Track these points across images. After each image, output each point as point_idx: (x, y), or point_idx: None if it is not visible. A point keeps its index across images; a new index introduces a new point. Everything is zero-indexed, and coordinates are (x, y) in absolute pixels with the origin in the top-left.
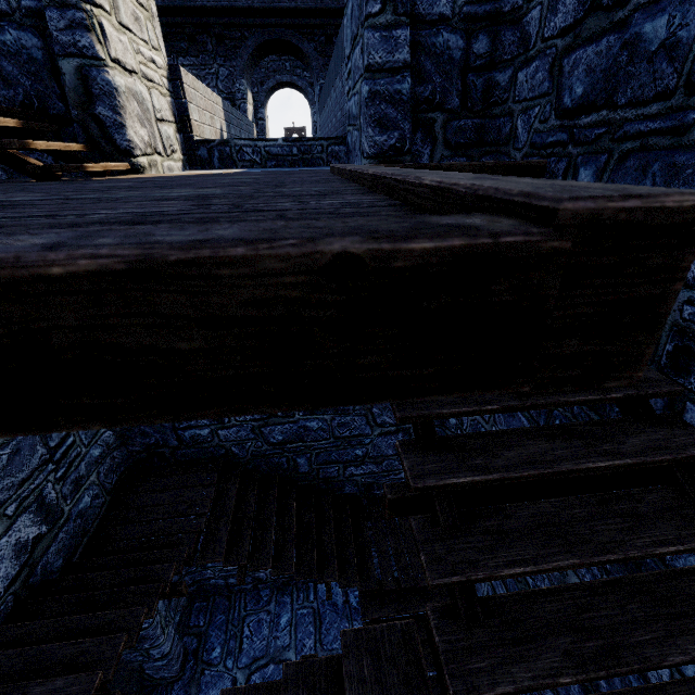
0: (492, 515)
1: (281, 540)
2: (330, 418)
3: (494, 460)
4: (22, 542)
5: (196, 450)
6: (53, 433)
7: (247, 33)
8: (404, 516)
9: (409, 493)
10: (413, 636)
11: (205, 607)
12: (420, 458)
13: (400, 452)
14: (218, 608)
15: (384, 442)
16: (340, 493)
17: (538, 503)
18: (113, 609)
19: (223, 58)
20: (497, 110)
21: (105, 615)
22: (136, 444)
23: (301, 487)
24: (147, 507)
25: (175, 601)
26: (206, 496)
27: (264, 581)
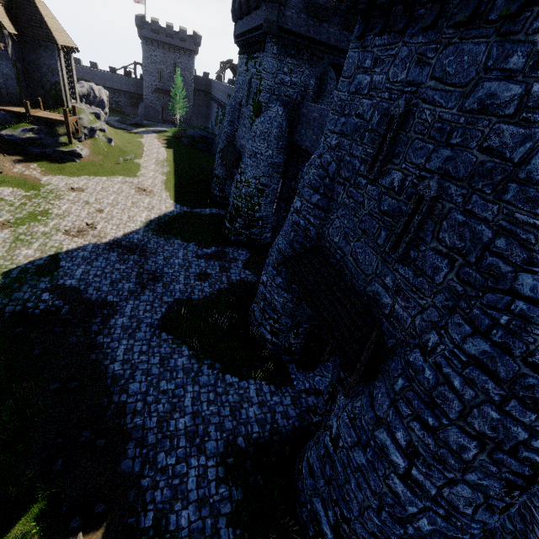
0: None
1: None
2: None
3: None
4: None
5: None
6: None
7: (325, 56)
8: None
9: None
10: None
11: None
12: None
13: None
14: None
15: None
16: None
17: None
18: None
19: (309, 65)
20: None
21: None
22: None
23: None
24: None
25: None
26: None
27: None
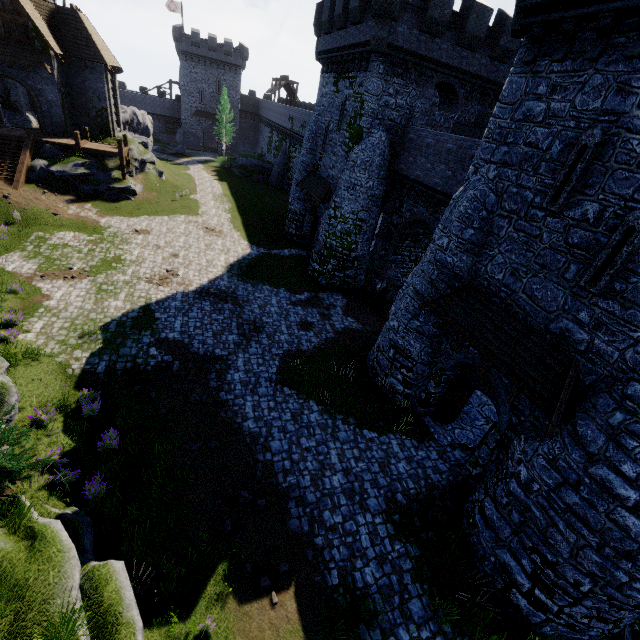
0: None
1: None
2: None
3: None
4: None
5: None
6: None
7: (434, 74)
8: None
9: None
10: None
11: None
12: None
13: None
14: None
15: None
16: None
17: None
18: None
19: (416, 84)
20: None
21: None
22: None
23: None
24: None
25: None
26: None
27: None
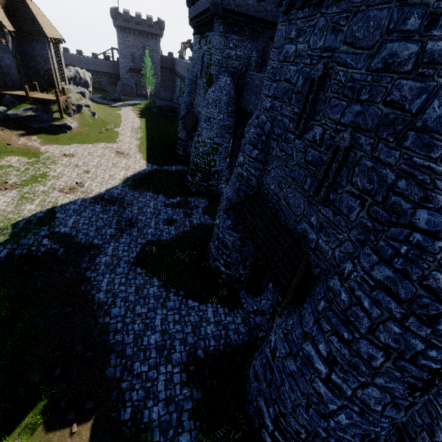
0: None
1: None
2: None
3: None
4: None
5: None
6: None
7: (264, 30)
8: None
9: None
10: None
11: None
12: None
13: None
14: None
15: None
16: None
17: None
18: None
19: (251, 39)
20: None
21: None
22: None
23: None
24: None
25: None
26: None
27: None
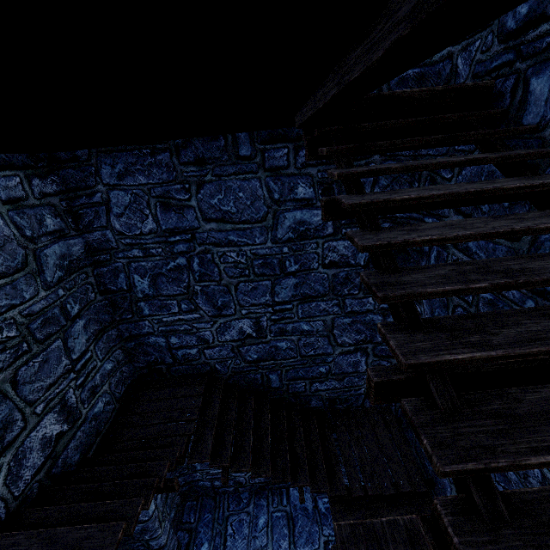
0: (496, 398)
1: (258, 445)
2: (297, 339)
3: (492, 338)
4: (47, 437)
5: (186, 366)
6: (75, 348)
7: None
8: (390, 402)
9: (396, 376)
10: (420, 536)
11: (195, 506)
12: (407, 337)
13: (383, 332)
14: (206, 507)
15: (345, 360)
16: (307, 407)
17: (548, 386)
18: (116, 499)
19: None
20: (436, 57)
21: (109, 504)
22: (140, 361)
23: (273, 400)
24: (147, 413)
25: (170, 498)
26: (195, 405)
27: (243, 485)
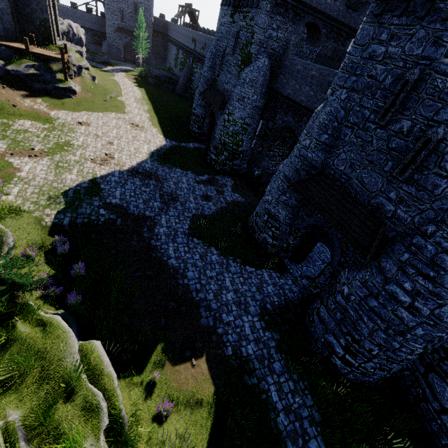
0: None
1: None
2: None
3: None
4: None
5: None
6: None
7: (306, 15)
8: None
9: None
10: None
11: None
12: None
13: None
14: None
15: None
16: None
17: None
18: None
19: (292, 22)
20: None
21: None
22: None
23: None
24: None
25: None
26: None
27: None
